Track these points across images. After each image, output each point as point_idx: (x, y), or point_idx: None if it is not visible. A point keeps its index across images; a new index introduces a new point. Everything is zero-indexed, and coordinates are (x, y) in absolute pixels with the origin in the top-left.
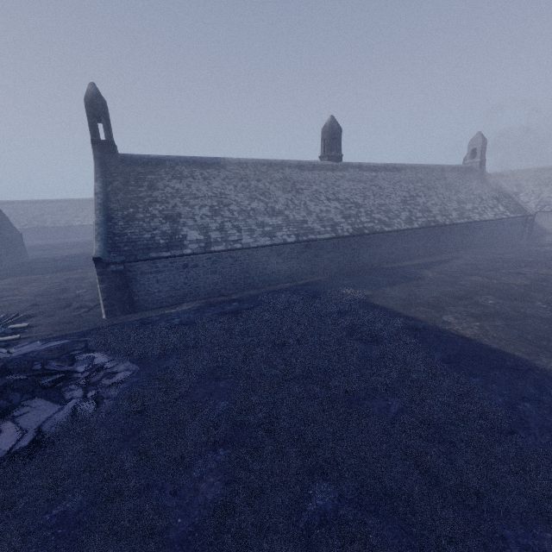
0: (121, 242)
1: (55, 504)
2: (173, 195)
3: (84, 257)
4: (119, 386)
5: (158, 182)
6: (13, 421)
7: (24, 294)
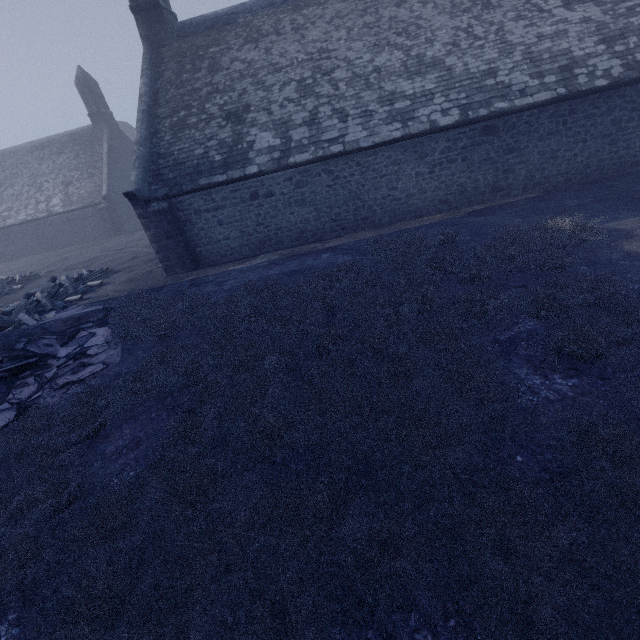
0: (165, 167)
1: None
2: (242, 74)
3: None
4: (70, 390)
5: (222, 56)
6: None
7: (140, 245)
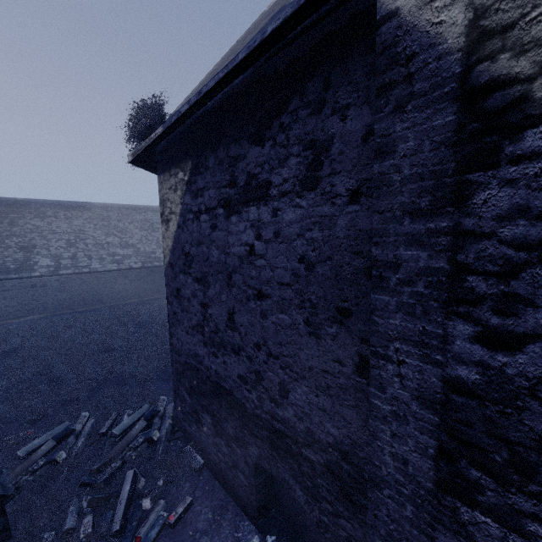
0: None
1: None
2: (33, 230)
3: None
4: None
5: (19, 220)
6: None
7: None
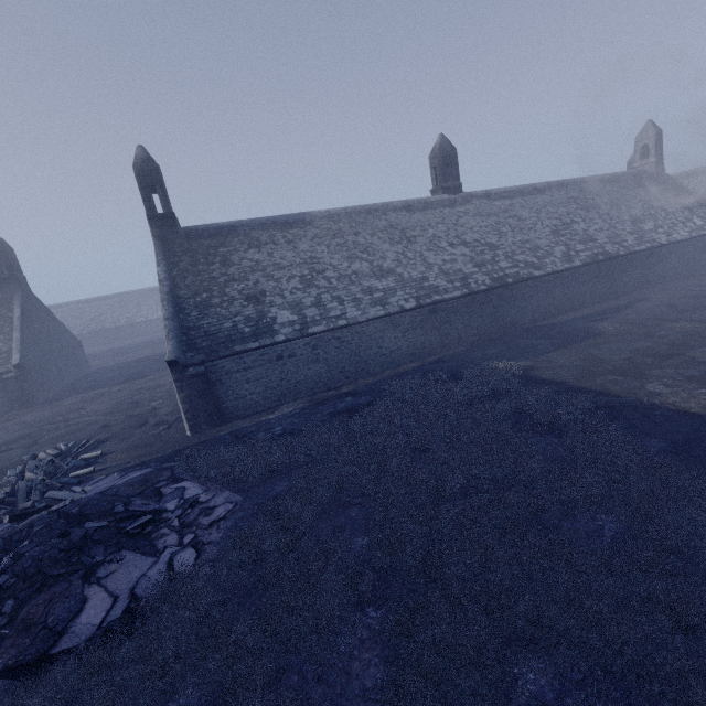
0: (197, 337)
1: (165, 699)
2: (253, 269)
3: (153, 360)
4: (221, 526)
5: (232, 255)
6: (99, 584)
7: (92, 414)
